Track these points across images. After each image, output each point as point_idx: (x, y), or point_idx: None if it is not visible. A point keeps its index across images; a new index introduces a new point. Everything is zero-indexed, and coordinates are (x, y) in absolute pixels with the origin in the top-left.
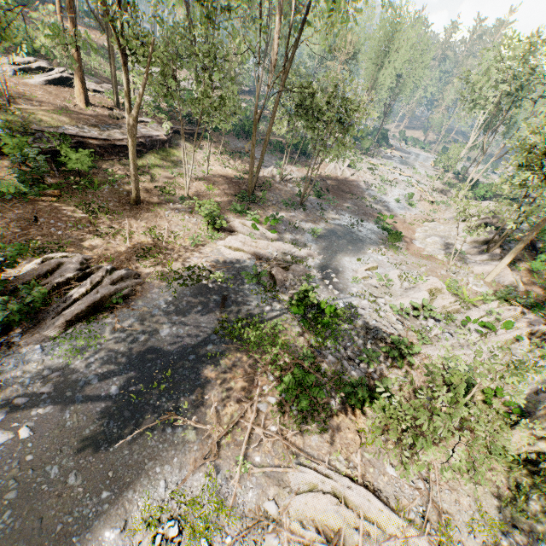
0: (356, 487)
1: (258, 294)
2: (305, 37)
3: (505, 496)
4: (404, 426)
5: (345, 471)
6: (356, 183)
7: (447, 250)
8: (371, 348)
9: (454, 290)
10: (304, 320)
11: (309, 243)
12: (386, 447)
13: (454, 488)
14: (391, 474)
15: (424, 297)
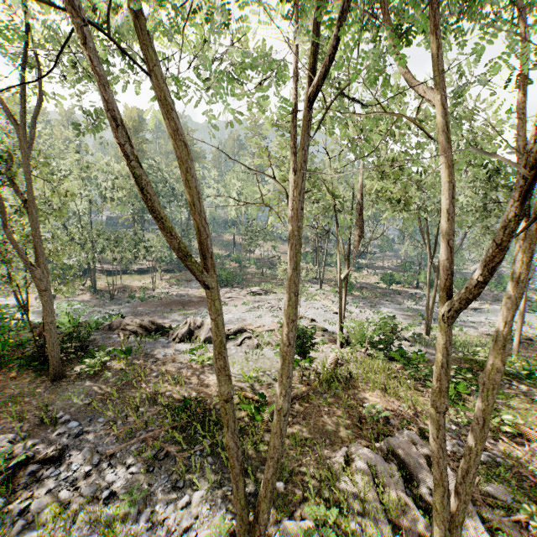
0: None
1: None
2: None
3: None
4: None
5: None
6: None
7: None
8: None
9: None
10: None
11: None
12: None
13: None
14: None
15: None
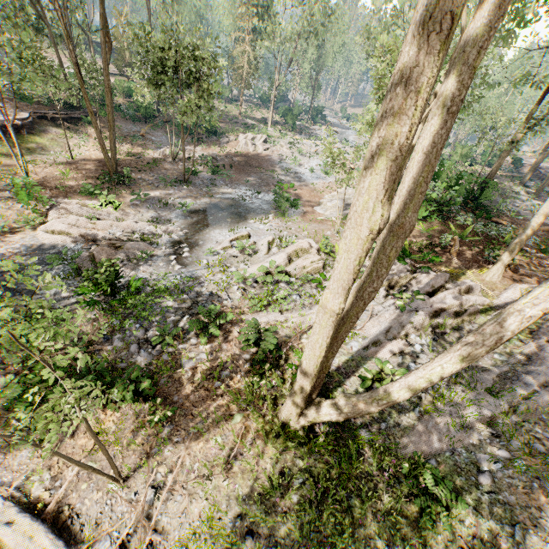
0: (29, 519)
1: (64, 280)
2: (217, 13)
3: (259, 491)
4: (159, 416)
5: (41, 495)
6: (268, 158)
7: (344, 211)
8: (184, 325)
9: (324, 249)
10: (94, 302)
11: (174, 219)
12: (127, 449)
13: (192, 491)
14: (110, 487)
15: (280, 259)
